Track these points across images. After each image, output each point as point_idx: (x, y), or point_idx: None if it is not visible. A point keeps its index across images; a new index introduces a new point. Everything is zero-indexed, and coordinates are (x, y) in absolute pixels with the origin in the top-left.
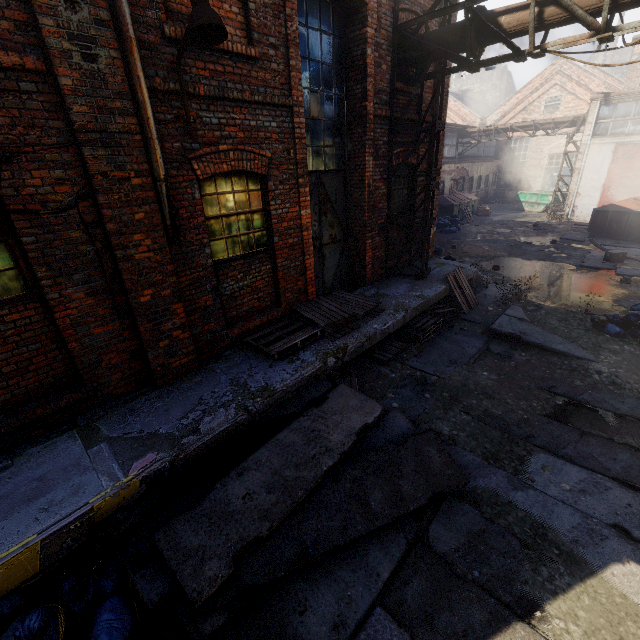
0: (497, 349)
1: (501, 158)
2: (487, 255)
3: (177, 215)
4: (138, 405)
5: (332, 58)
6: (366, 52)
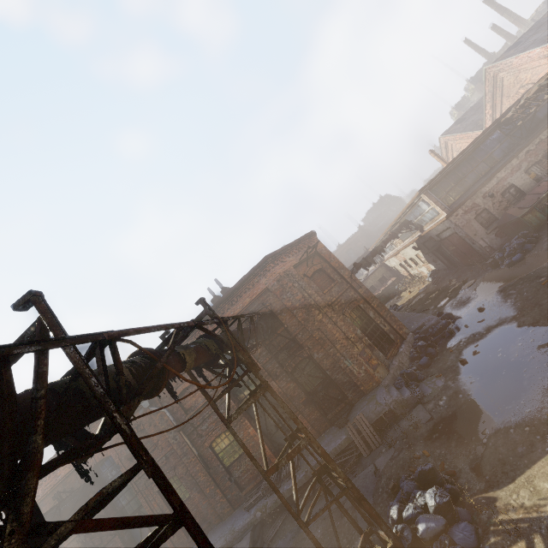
0: (346, 505)
1: None
2: (490, 324)
3: (208, 460)
4: (216, 530)
5: None
6: None
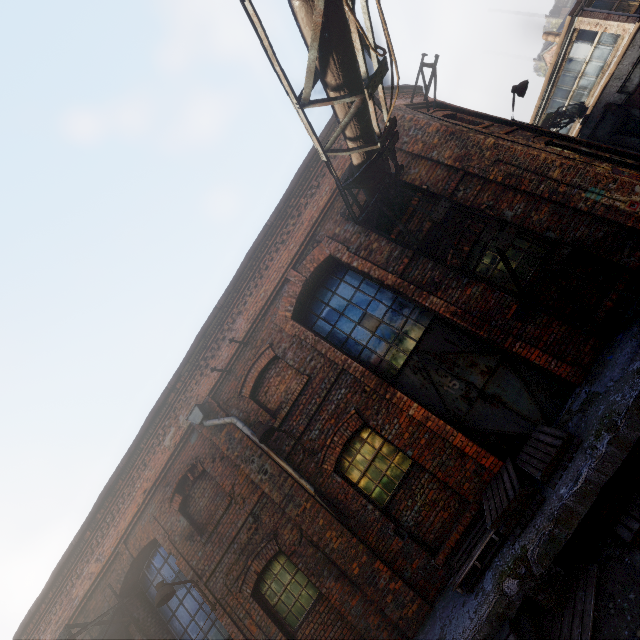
0: None
1: None
2: None
3: (339, 501)
4: None
5: (352, 289)
6: (354, 267)
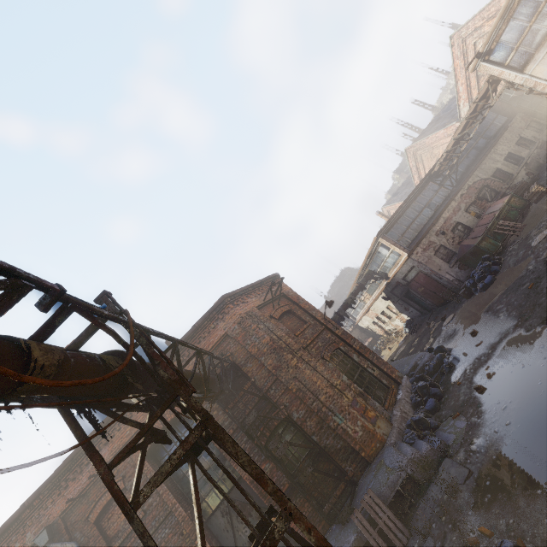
0: None
1: (517, 111)
2: (492, 342)
3: None
4: None
5: None
6: None
